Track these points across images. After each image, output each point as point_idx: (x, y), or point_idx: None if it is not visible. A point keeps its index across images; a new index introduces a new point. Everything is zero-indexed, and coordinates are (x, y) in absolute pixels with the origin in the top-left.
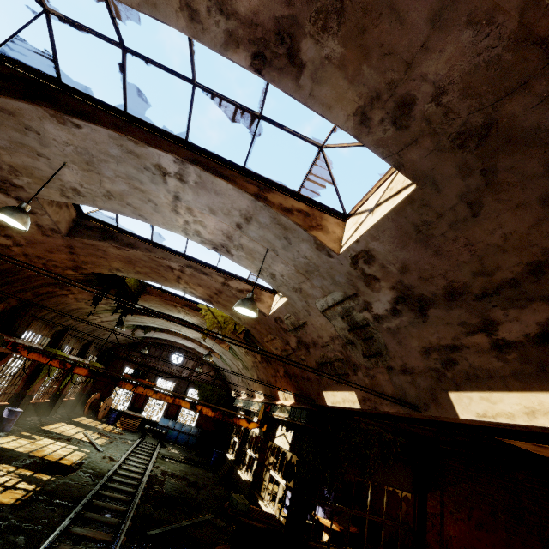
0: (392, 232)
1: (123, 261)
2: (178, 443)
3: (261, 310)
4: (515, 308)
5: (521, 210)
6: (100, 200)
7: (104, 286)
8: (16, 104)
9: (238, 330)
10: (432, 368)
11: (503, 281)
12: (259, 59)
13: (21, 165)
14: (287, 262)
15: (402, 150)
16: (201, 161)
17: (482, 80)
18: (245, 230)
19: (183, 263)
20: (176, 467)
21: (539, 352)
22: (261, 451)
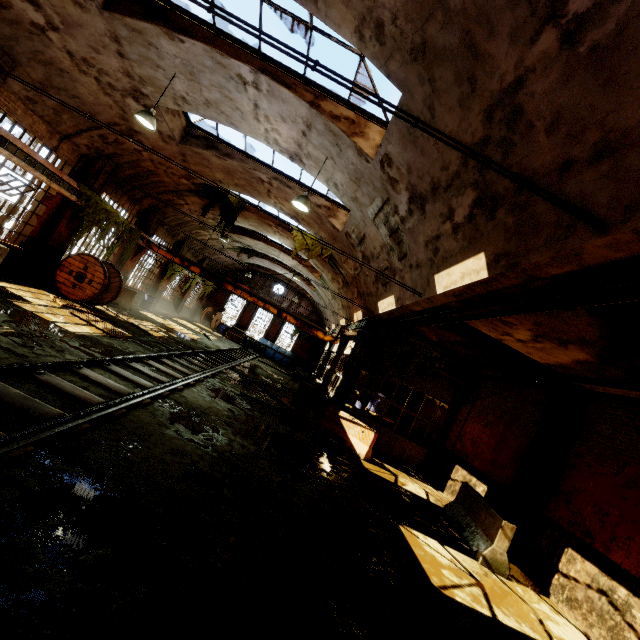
0: (397, 135)
1: (223, 171)
2: (274, 360)
3: (335, 225)
4: (460, 196)
5: (452, 112)
6: (202, 108)
7: (211, 200)
8: (143, 25)
9: (325, 254)
10: (429, 258)
11: (454, 174)
12: None
13: (146, 76)
14: (343, 170)
15: (387, 62)
16: (270, 71)
17: (412, 10)
18: (309, 138)
19: (270, 175)
20: (268, 368)
21: (469, 229)
22: (333, 361)
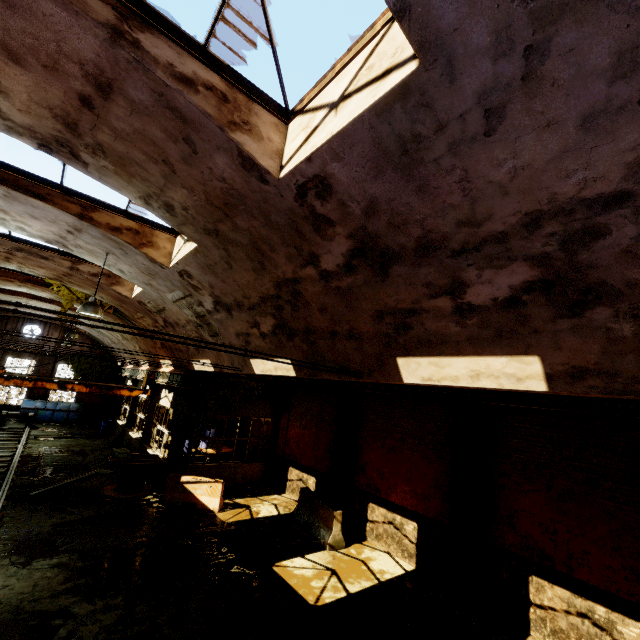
0: (196, 264)
1: None
2: (55, 421)
3: (122, 293)
4: (263, 317)
5: (248, 272)
6: None
7: None
8: None
9: (106, 305)
10: (242, 345)
11: (255, 303)
12: (46, 147)
13: None
14: (131, 265)
15: (180, 226)
16: (6, 179)
17: (203, 211)
18: (79, 236)
19: (9, 246)
20: (55, 444)
21: (275, 340)
22: (148, 413)
